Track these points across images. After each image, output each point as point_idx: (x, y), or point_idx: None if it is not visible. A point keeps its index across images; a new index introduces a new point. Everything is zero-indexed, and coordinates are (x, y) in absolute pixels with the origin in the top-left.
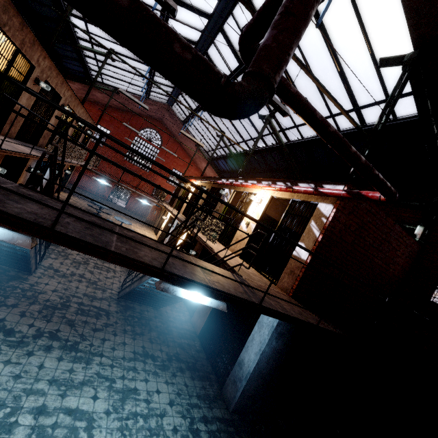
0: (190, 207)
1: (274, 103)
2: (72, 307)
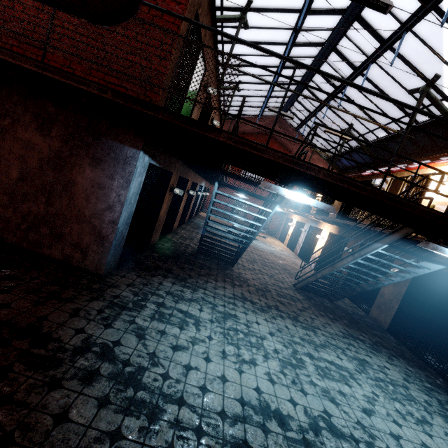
0: None
1: None
2: (272, 291)
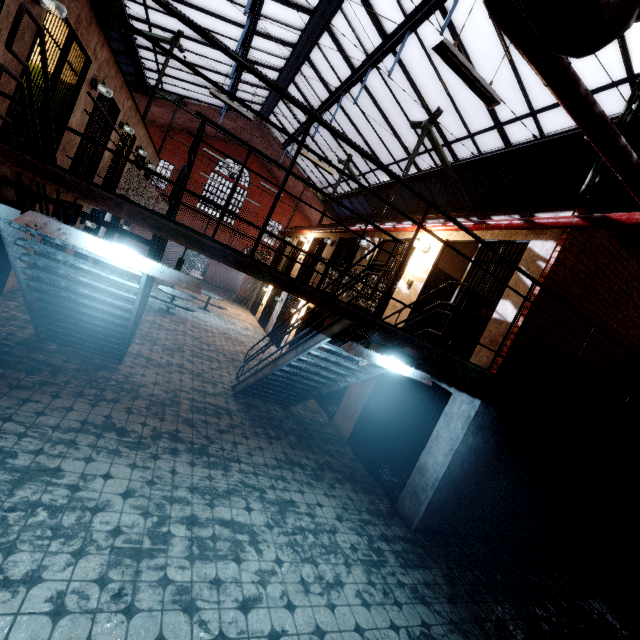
0: (307, 271)
1: (477, 86)
2: (183, 404)
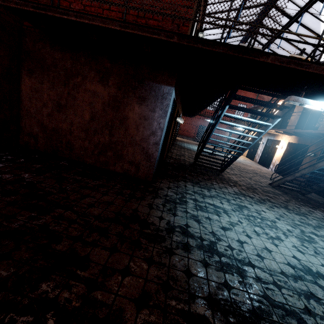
0: (281, 123)
1: None
2: (258, 189)
